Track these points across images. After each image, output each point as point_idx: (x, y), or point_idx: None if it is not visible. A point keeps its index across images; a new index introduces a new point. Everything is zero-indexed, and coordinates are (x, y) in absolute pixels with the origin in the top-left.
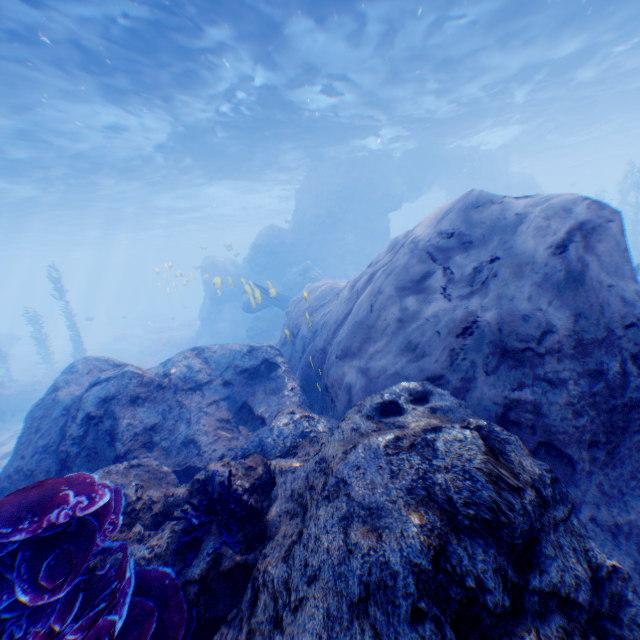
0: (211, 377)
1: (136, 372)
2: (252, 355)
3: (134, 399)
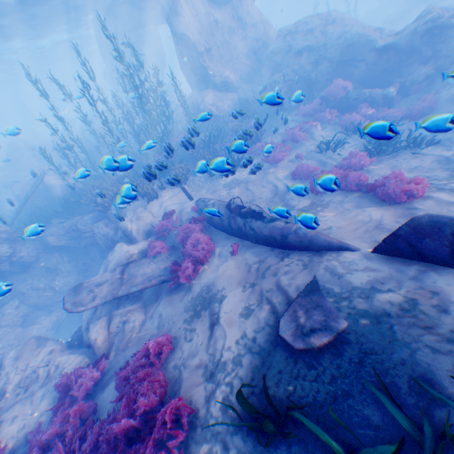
0: None
1: None
2: None
3: None
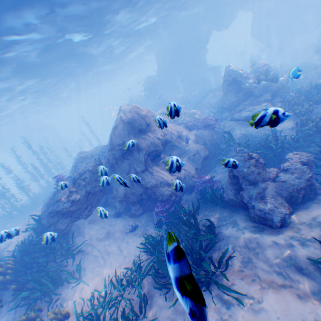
0: (96, 154)
1: (81, 156)
2: (105, 148)
3: (81, 161)
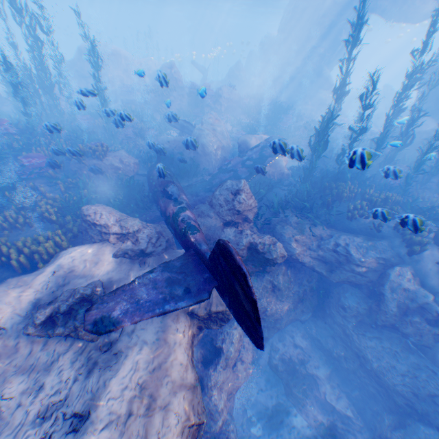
0: None
1: None
2: None
3: None
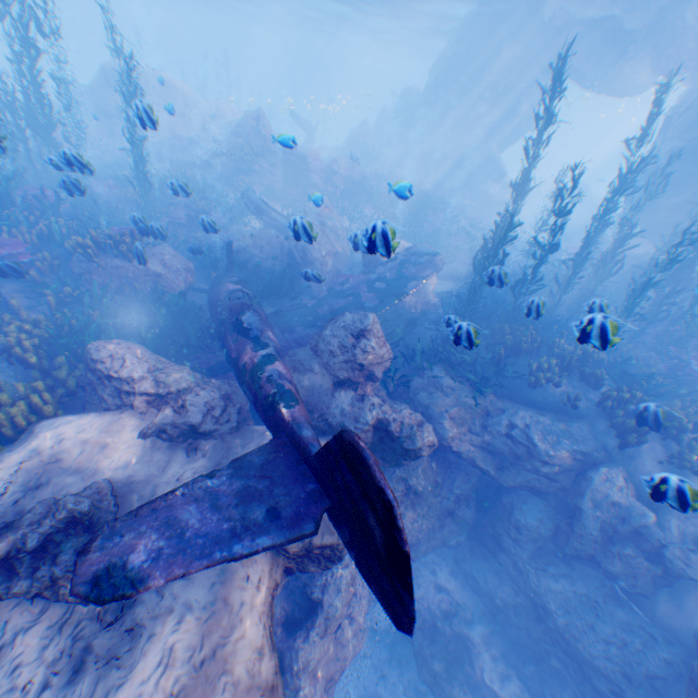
0: None
1: None
2: None
3: None
